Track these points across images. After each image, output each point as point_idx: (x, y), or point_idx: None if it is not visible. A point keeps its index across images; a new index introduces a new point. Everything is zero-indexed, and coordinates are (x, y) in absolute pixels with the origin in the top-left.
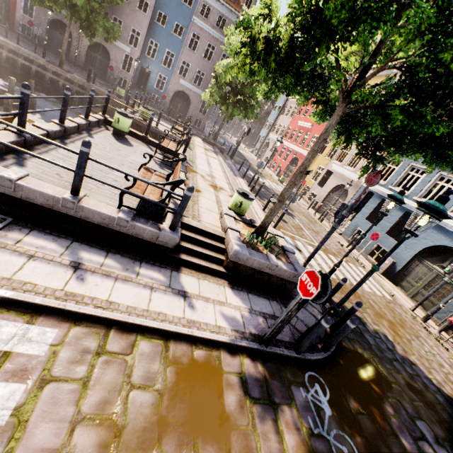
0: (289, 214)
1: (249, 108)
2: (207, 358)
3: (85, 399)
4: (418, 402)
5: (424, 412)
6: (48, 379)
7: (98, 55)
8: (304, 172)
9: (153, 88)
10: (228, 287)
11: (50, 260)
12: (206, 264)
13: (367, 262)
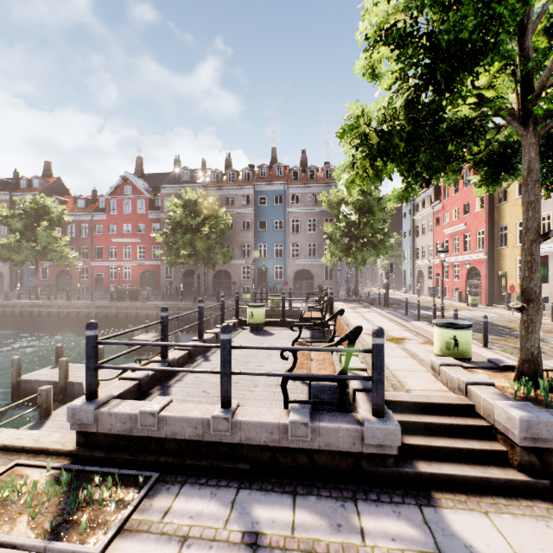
0: None
1: (378, 244)
2: None
3: None
4: None
5: None
6: None
7: (221, 279)
8: (538, 238)
9: (274, 281)
10: None
11: (211, 538)
12: (475, 471)
13: None
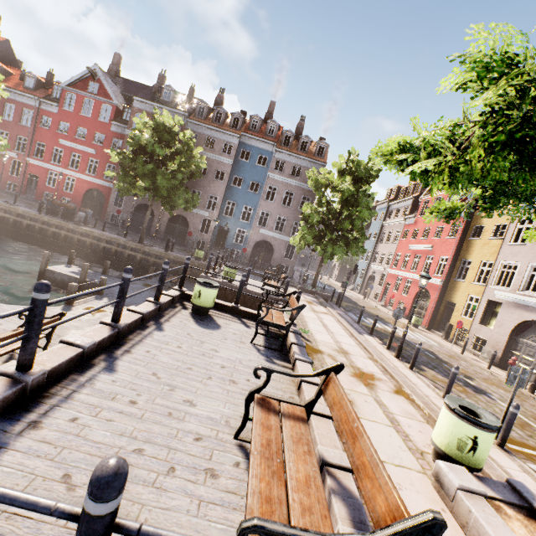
0: (476, 389)
1: (352, 242)
2: None
3: None
4: None
5: None
6: None
7: (177, 225)
8: None
9: (233, 243)
10: None
11: None
12: None
13: None
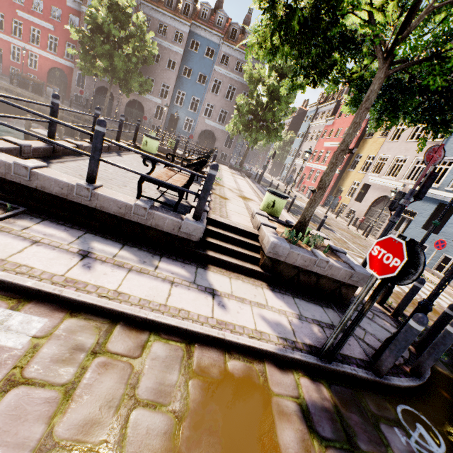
0: (327, 228)
1: (272, 132)
2: (246, 372)
3: (63, 415)
4: None
5: None
6: (17, 381)
7: (134, 110)
8: (346, 150)
9: (182, 131)
10: (267, 289)
11: (56, 246)
12: (238, 262)
13: (435, 278)
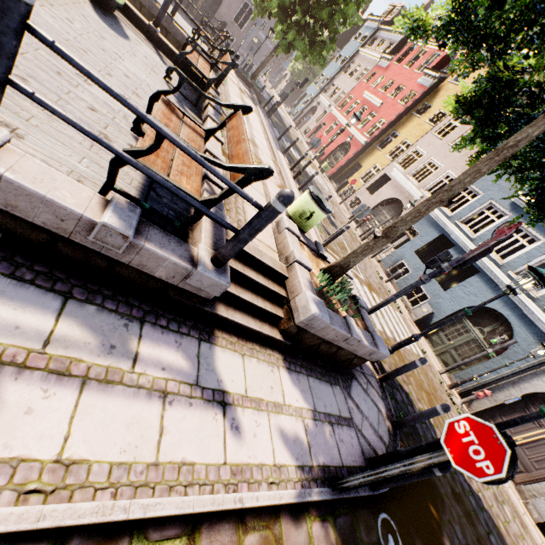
0: (332, 223)
1: (317, 45)
2: None
3: None
4: (462, 516)
5: (468, 531)
6: None
7: None
8: (444, 202)
9: None
10: (283, 369)
11: None
12: (256, 325)
13: (402, 305)
